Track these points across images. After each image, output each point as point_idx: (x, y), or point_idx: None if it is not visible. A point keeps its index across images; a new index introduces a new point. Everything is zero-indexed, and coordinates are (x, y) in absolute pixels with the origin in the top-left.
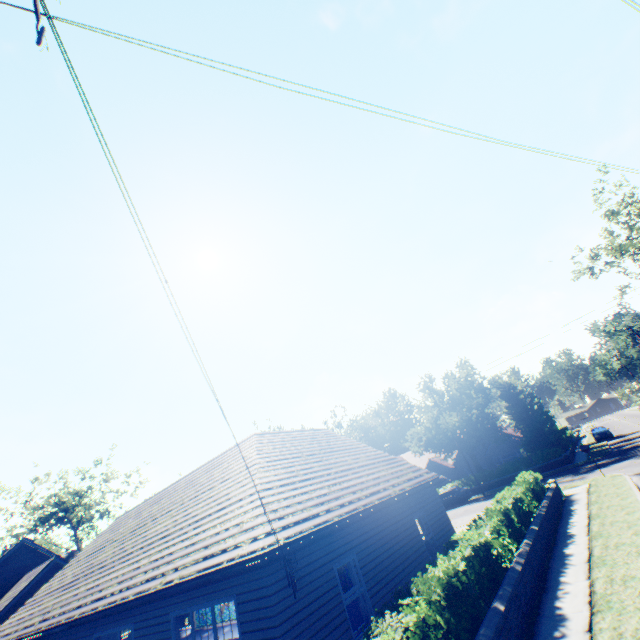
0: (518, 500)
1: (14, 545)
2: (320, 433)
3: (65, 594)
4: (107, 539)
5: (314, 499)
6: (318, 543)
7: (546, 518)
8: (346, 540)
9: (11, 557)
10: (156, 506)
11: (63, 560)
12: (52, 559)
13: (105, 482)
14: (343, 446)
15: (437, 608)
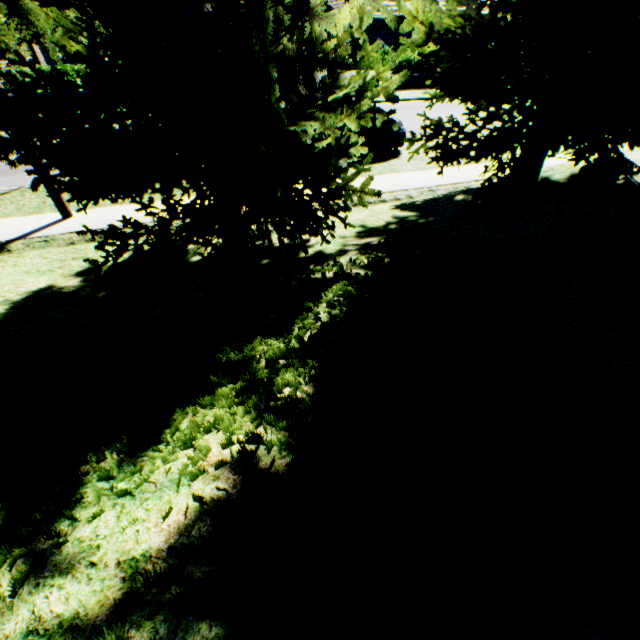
0: None
1: None
2: None
3: None
4: None
5: (385, 3)
6: (372, 25)
7: None
8: (389, 30)
9: None
10: None
11: None
12: None
13: None
14: None
15: (388, 62)
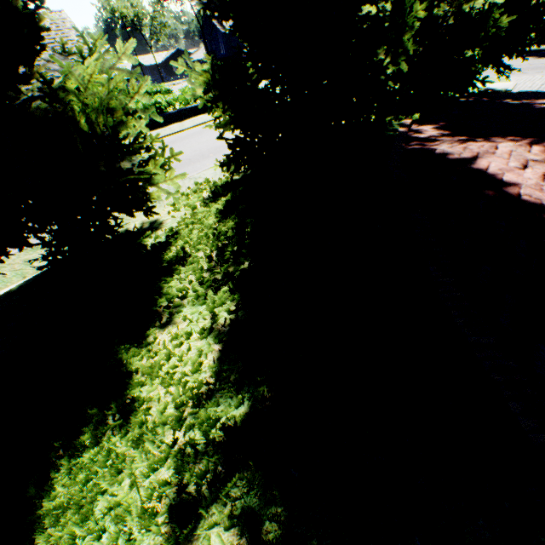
0: (158, 103)
1: None
2: (48, 19)
3: None
4: None
5: None
6: None
7: (175, 116)
8: None
9: None
10: None
11: None
12: None
13: None
14: (56, 39)
15: None
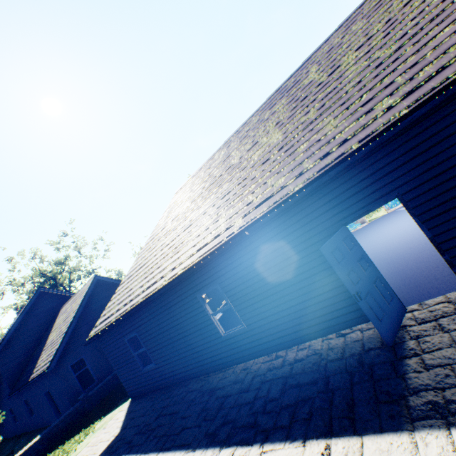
0: None
1: (31, 297)
2: None
3: (248, 190)
4: (213, 176)
5: None
6: None
7: None
8: None
9: (36, 304)
10: (302, 83)
11: (103, 277)
12: (93, 278)
13: (78, 250)
14: None
15: None
